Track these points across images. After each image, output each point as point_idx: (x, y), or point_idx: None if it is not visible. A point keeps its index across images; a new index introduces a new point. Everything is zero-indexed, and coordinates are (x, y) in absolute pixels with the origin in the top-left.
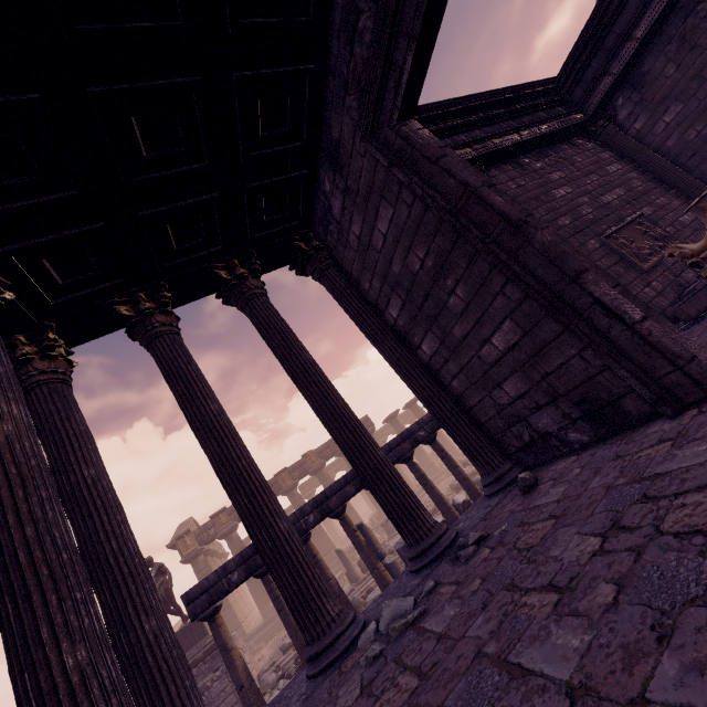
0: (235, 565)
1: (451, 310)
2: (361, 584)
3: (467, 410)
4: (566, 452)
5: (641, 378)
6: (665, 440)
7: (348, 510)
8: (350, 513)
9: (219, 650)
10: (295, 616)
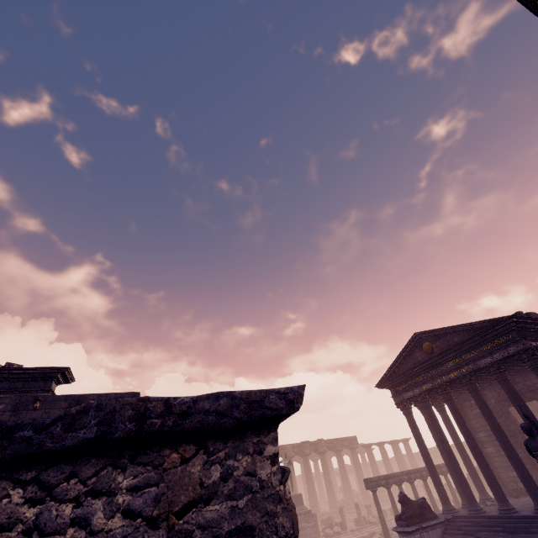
0: (383, 478)
1: None
2: (366, 528)
3: (496, 472)
4: (525, 495)
5: None
6: None
7: (332, 488)
8: (333, 490)
9: (376, 503)
10: (462, 495)
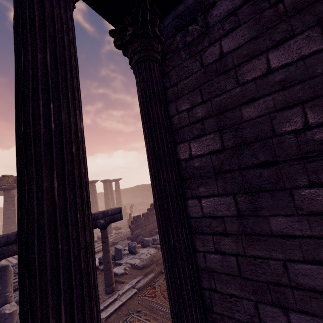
0: None
1: (295, 199)
2: None
3: (205, 287)
4: None
5: None
6: None
7: (11, 223)
8: (11, 225)
9: None
10: None
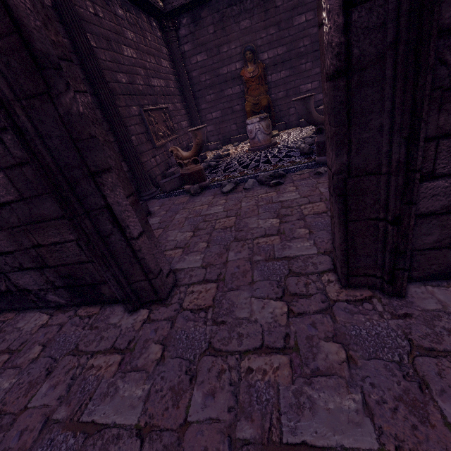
0: None
1: None
2: None
3: None
4: (42, 306)
5: (121, 281)
6: (118, 349)
7: None
8: None
9: None
10: None
